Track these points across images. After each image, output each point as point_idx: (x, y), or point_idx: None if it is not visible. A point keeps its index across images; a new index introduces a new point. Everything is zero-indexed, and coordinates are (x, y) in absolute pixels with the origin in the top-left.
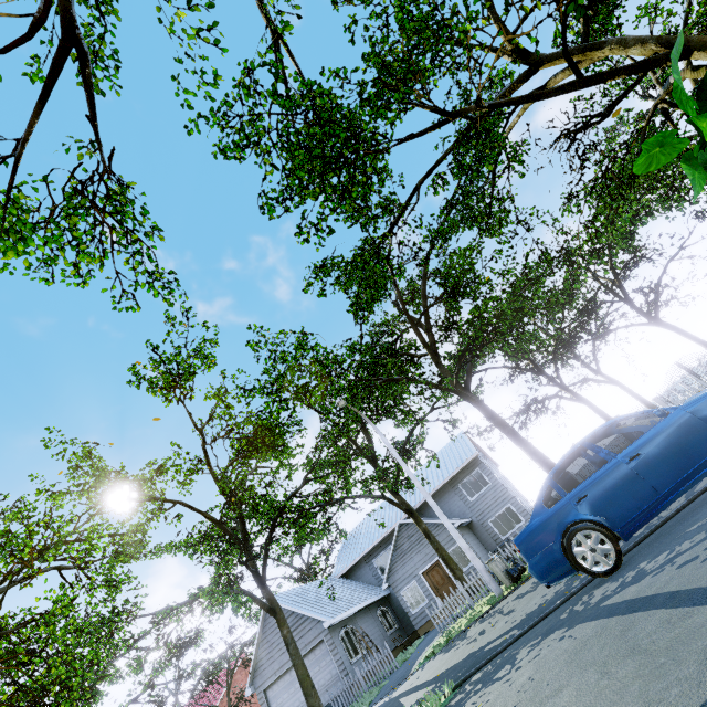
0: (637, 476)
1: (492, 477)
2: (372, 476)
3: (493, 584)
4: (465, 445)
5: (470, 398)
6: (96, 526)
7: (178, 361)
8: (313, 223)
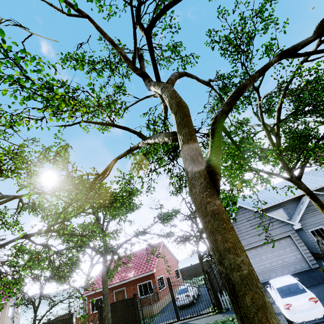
0: None
1: None
2: None
3: None
4: None
5: None
6: None
7: None
8: None
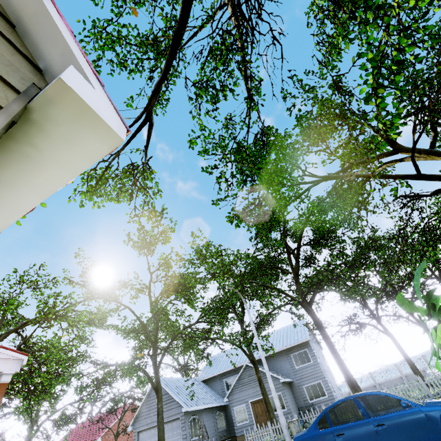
0: (378, 438)
1: (314, 358)
2: (237, 334)
3: (288, 438)
4: (303, 330)
5: (309, 311)
6: (85, 311)
7: (151, 235)
8: (237, 215)
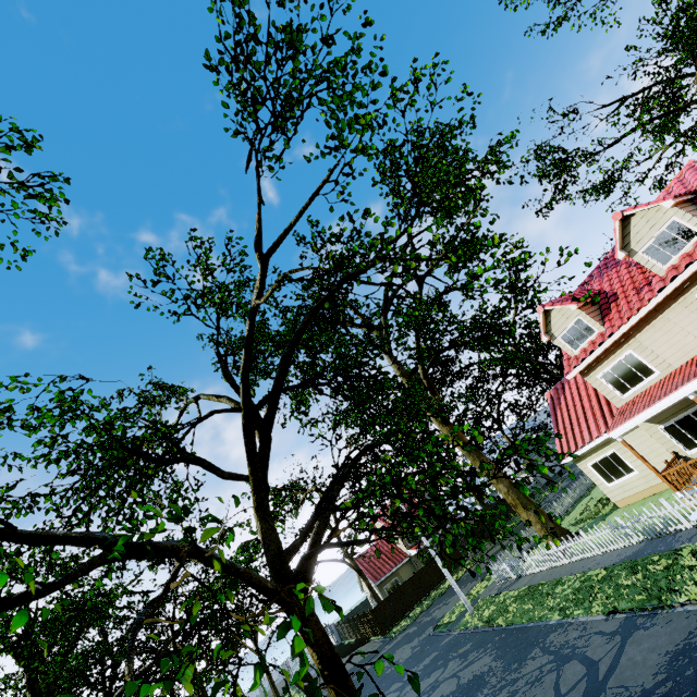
0: None
1: None
2: None
3: None
4: None
5: None
6: None
7: None
8: None
